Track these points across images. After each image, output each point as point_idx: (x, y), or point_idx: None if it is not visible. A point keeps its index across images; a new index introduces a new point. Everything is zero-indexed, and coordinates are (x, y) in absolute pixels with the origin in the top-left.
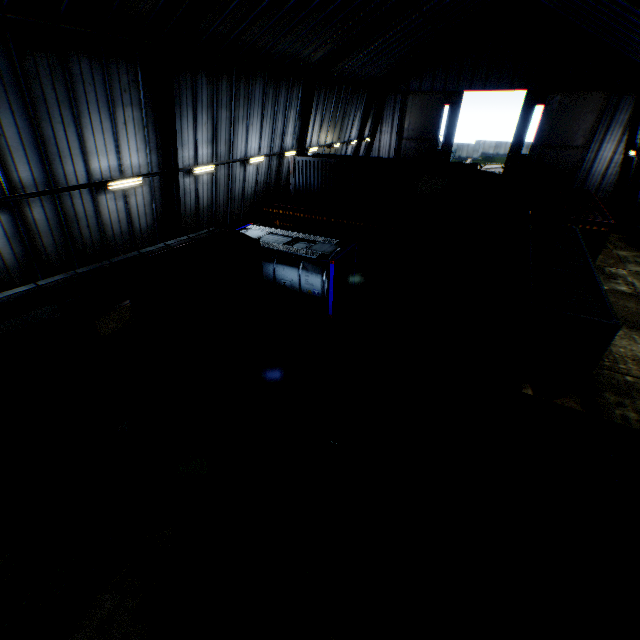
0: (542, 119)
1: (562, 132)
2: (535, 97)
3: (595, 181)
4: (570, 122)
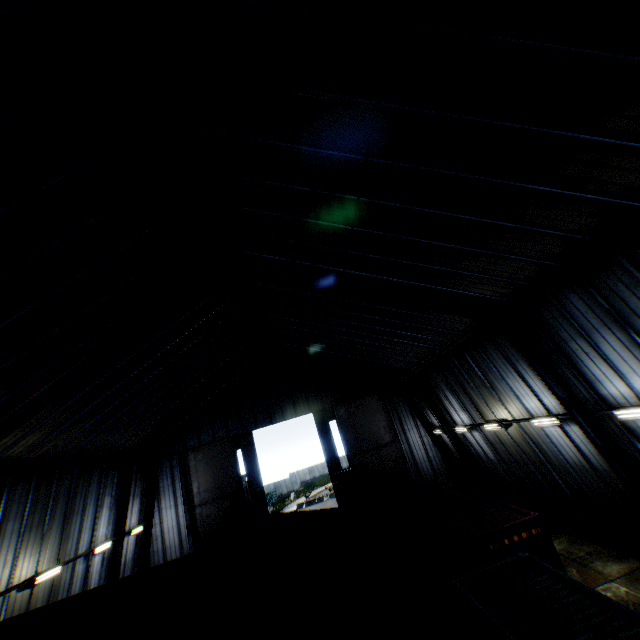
0: (342, 430)
1: (367, 434)
2: (323, 414)
3: (427, 467)
4: (367, 424)
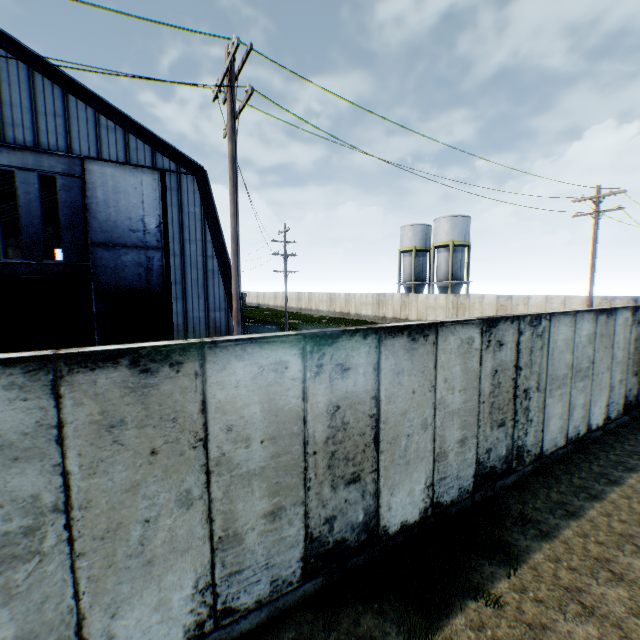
0: None
1: None
2: None
3: None
4: None
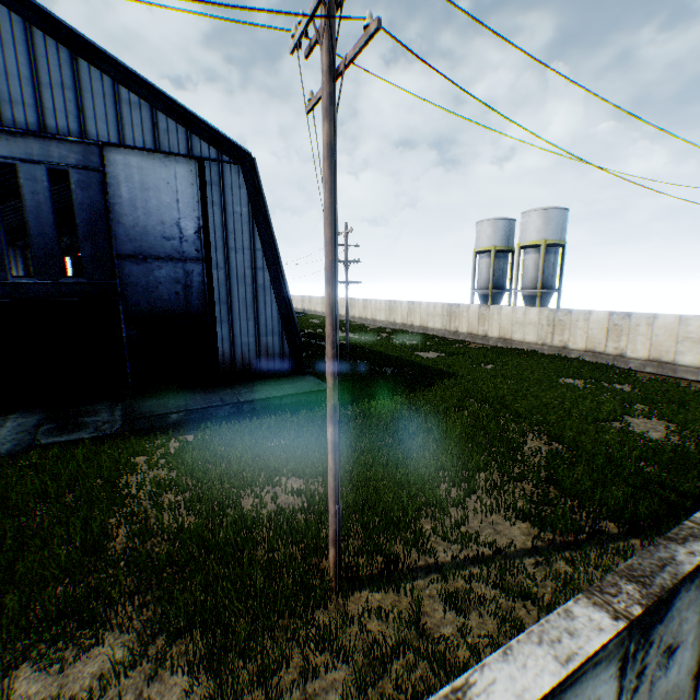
0: None
1: None
2: None
3: None
4: None
